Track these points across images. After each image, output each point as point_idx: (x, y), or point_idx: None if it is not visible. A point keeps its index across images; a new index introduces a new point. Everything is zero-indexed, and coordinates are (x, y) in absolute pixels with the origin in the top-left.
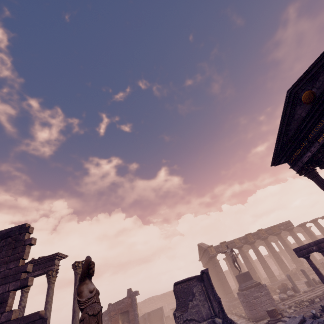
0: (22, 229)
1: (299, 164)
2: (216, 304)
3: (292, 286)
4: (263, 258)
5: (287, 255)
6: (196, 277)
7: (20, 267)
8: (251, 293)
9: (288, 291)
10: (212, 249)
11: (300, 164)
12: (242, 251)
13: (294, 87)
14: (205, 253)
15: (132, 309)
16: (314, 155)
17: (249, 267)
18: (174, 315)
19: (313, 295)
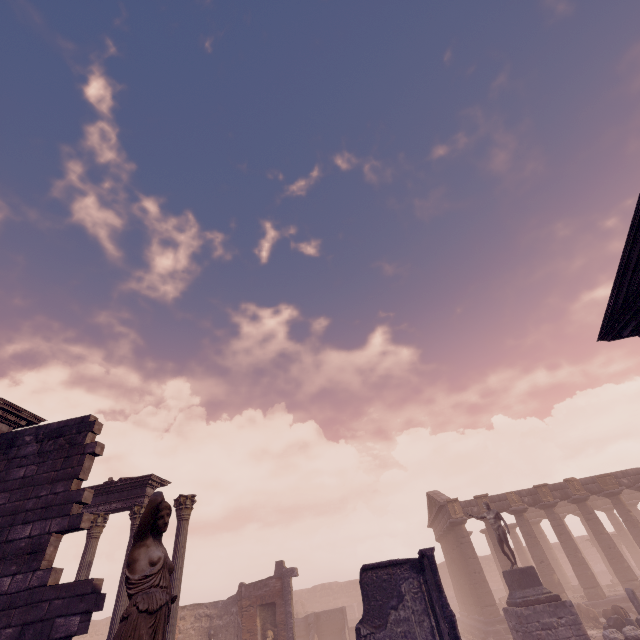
0: (83, 425)
1: None
2: (445, 625)
3: (639, 617)
4: (573, 544)
5: (634, 544)
6: (409, 562)
7: (72, 492)
8: (536, 615)
9: (627, 626)
10: (456, 507)
11: None
12: (523, 520)
13: None
14: (441, 513)
15: (282, 602)
16: None
17: (539, 558)
18: (358, 632)
19: None
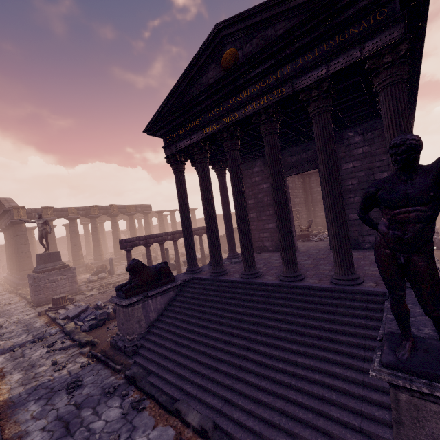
0: None
1: (174, 148)
2: None
3: (111, 268)
4: (99, 236)
5: None
6: None
7: None
8: (49, 276)
9: (102, 273)
10: (22, 212)
11: (174, 150)
12: (74, 224)
13: (227, 26)
14: (7, 214)
15: None
16: (191, 145)
17: (75, 243)
18: None
19: (125, 278)
